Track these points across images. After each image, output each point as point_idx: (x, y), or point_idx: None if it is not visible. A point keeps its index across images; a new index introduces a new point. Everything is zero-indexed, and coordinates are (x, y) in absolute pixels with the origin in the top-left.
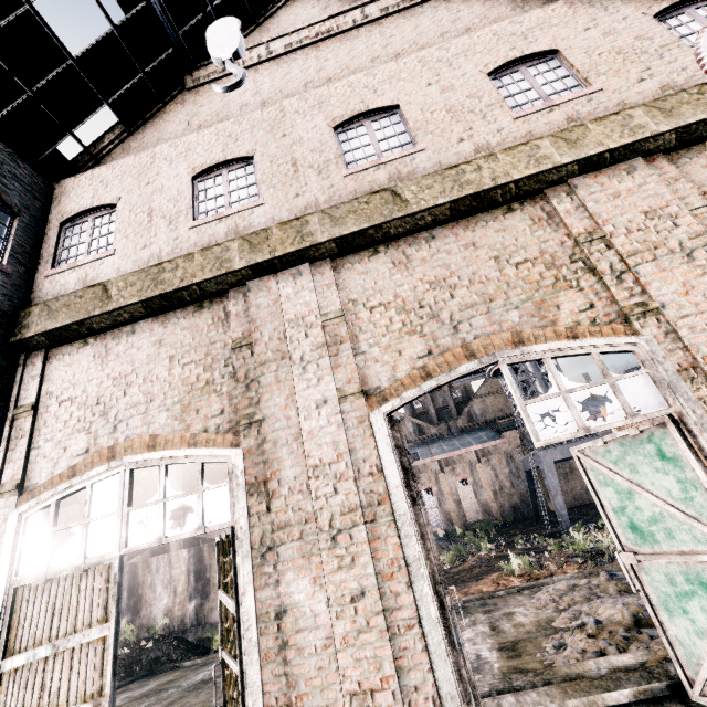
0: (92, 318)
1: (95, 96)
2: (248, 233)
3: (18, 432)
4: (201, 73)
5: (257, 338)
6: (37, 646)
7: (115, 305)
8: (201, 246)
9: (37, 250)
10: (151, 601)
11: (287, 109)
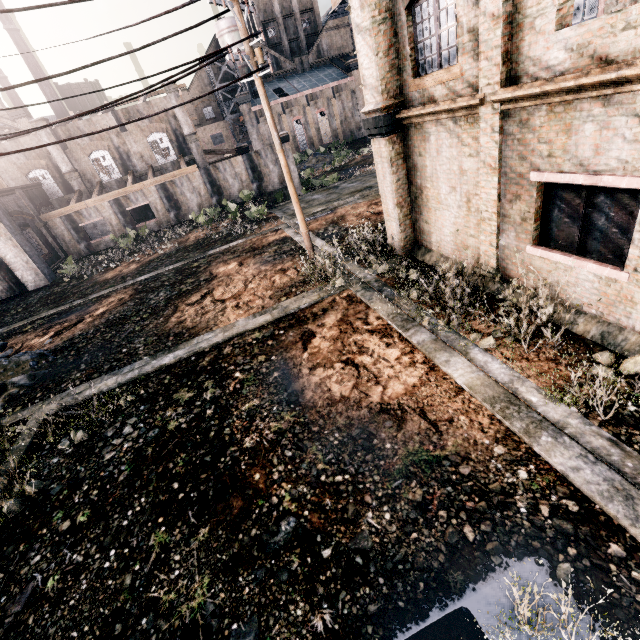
0: None
1: None
2: None
3: None
4: None
5: None
6: None
7: None
8: None
9: None
10: (228, 187)
11: None
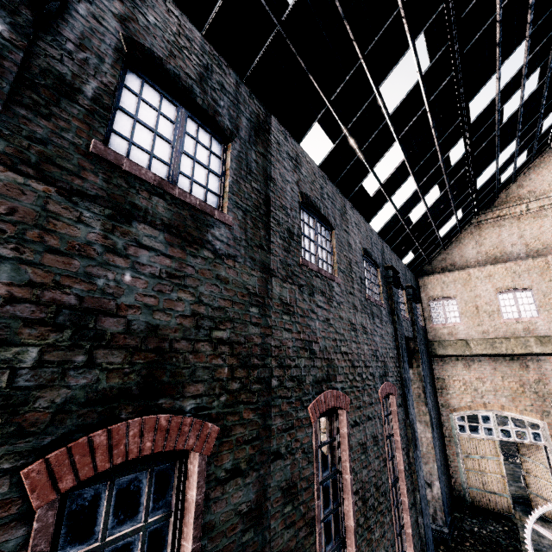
0: (464, 354)
1: (439, 245)
2: (538, 335)
3: (440, 387)
4: (482, 218)
5: (547, 382)
6: (473, 454)
7: (476, 352)
8: (510, 333)
9: (423, 314)
10: None
11: (550, 263)
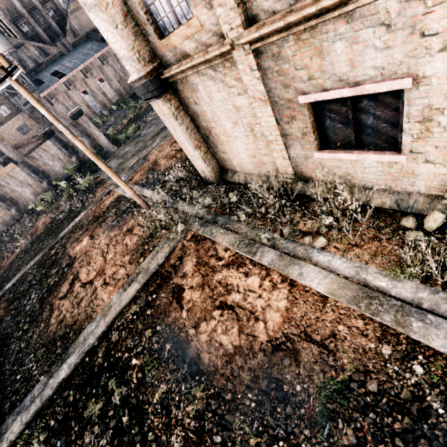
0: None
1: None
2: None
3: None
4: None
5: None
6: None
7: None
8: None
9: None
10: (51, 169)
11: None
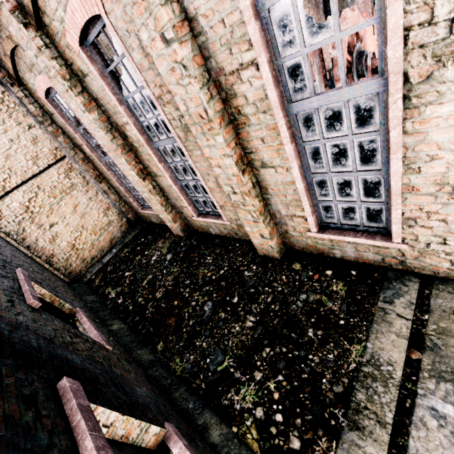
0: None
1: None
2: None
3: None
4: None
5: None
6: None
7: None
8: None
9: None
10: None
11: None
